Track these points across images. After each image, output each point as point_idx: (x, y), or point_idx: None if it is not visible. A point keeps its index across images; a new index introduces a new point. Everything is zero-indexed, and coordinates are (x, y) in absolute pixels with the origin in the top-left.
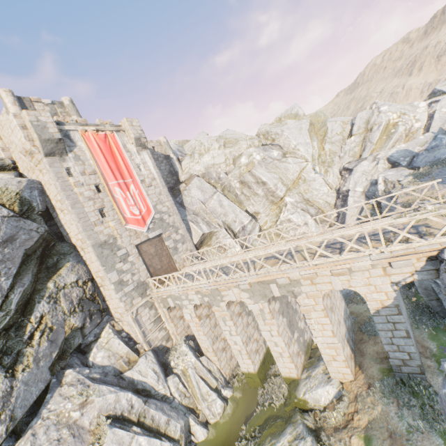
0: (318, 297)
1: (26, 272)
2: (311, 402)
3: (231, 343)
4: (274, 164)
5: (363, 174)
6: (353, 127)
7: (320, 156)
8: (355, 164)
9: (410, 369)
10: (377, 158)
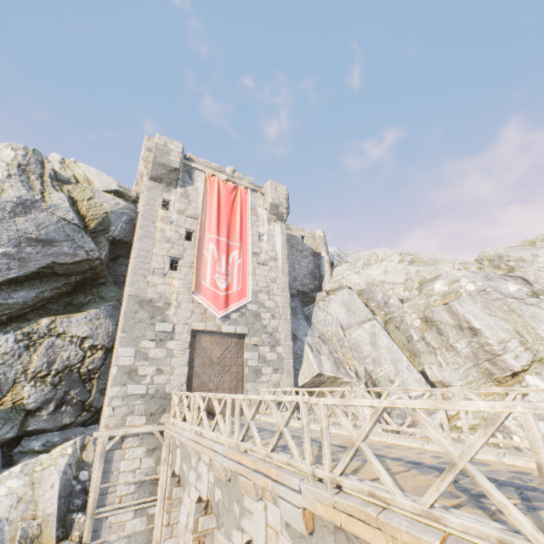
0: None
1: (32, 287)
2: None
3: None
4: (506, 304)
5: None
6: None
7: None
8: None
9: None
10: None
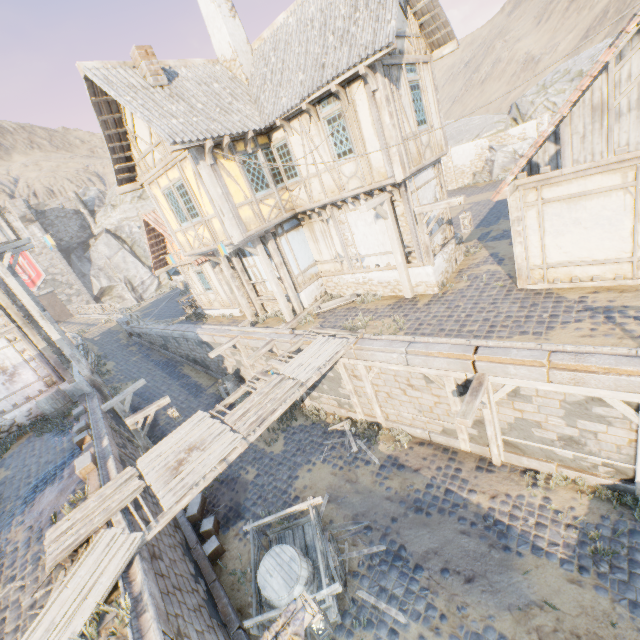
0: None
1: None
2: None
3: None
4: None
5: None
6: None
7: None
8: None
9: None
10: None
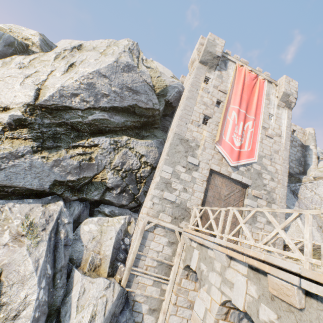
0: None
1: (122, 116)
2: None
3: None
4: None
5: None
6: None
7: None
8: None
9: None
10: None
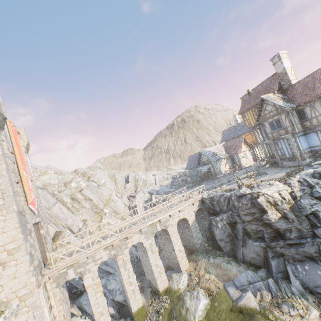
0: (175, 224)
1: None
2: (182, 287)
3: (127, 286)
4: (95, 189)
5: (141, 197)
6: (129, 179)
7: (117, 189)
8: (136, 193)
9: (202, 246)
10: (144, 191)
